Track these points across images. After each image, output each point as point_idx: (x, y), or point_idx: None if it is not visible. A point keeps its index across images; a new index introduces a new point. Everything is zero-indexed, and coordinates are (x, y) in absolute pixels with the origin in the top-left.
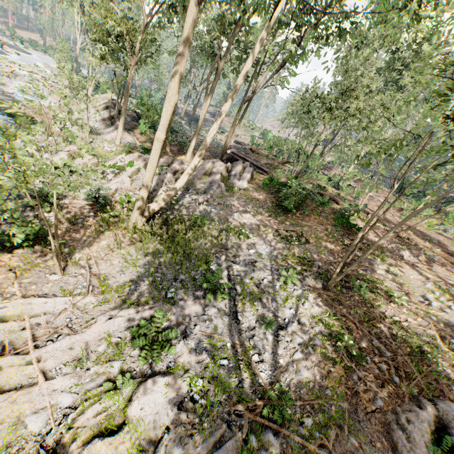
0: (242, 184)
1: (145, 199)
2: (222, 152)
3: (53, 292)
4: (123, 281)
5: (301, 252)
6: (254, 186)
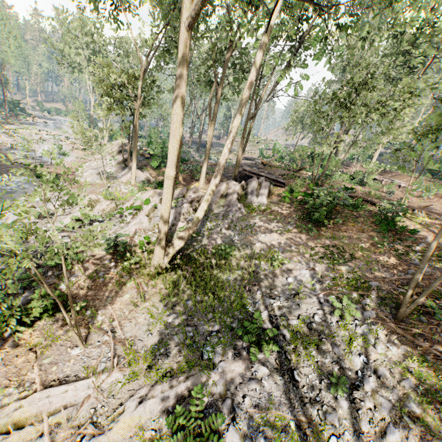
0: (261, 202)
1: (163, 241)
2: (234, 172)
3: (75, 372)
4: (151, 343)
5: (349, 272)
6: (274, 201)
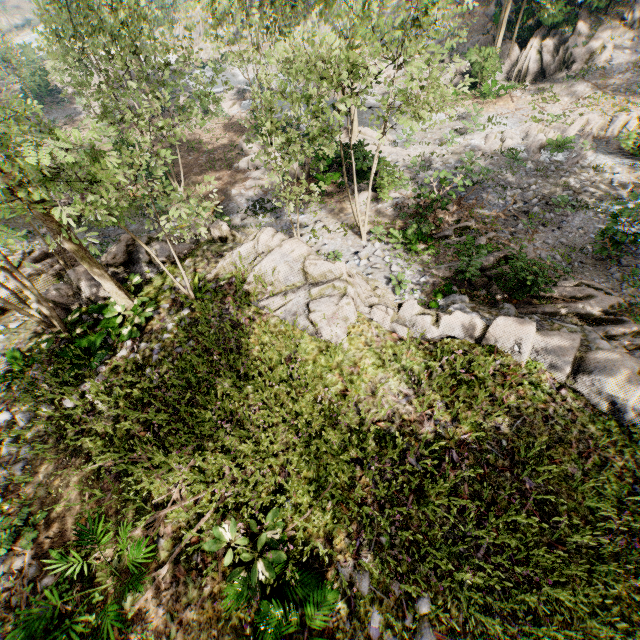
0: None
1: None
2: None
3: None
4: None
5: None
6: None
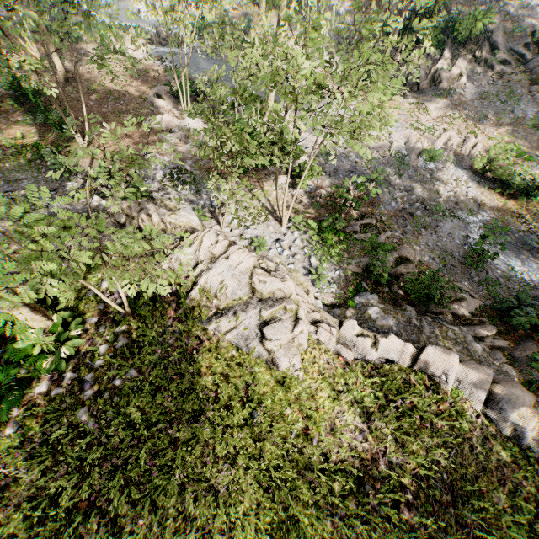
0: None
1: None
2: None
3: None
4: None
5: None
6: None
